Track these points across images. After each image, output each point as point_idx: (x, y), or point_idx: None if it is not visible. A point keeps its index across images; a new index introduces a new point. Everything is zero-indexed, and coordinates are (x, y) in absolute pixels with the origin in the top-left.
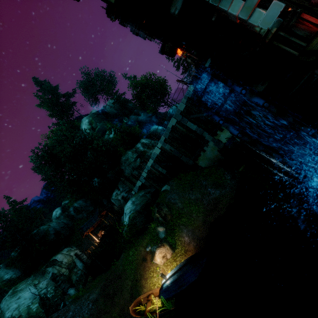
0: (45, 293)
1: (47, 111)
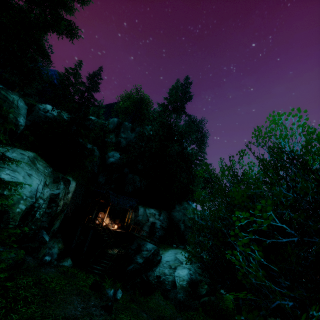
0: (39, 207)
1: (169, 94)
